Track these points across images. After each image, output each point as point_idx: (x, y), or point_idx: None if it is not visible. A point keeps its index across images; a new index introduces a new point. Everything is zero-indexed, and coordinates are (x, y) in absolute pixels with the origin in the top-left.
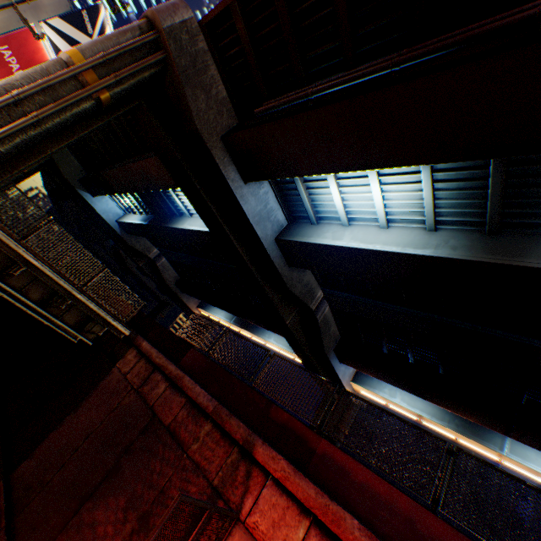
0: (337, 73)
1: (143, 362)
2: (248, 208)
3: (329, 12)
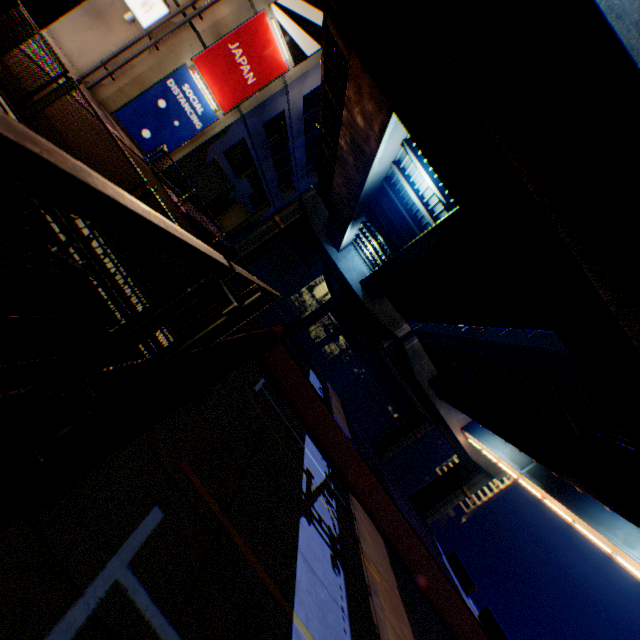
0: None
1: None
2: None
3: None
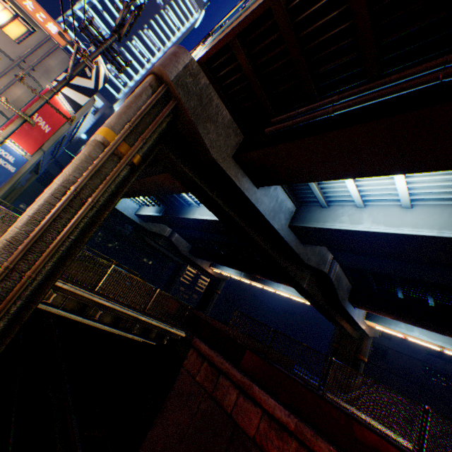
0: (354, 83)
1: (206, 364)
2: (263, 208)
3: (344, 28)
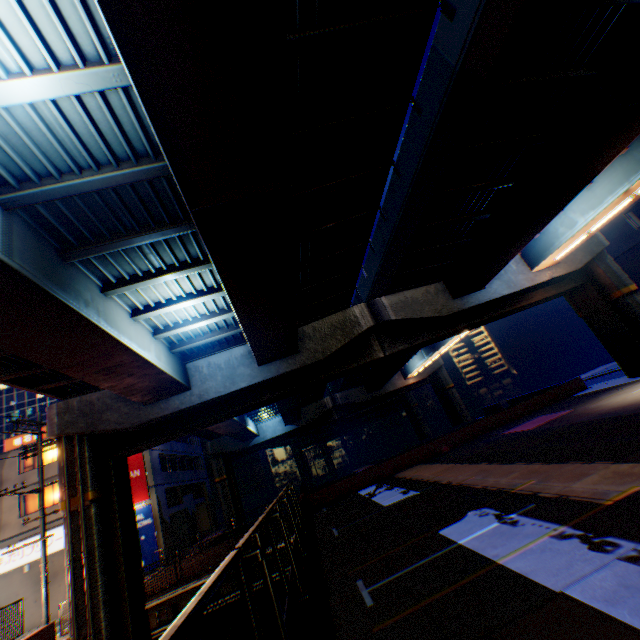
0: None
1: None
2: (213, 393)
3: None
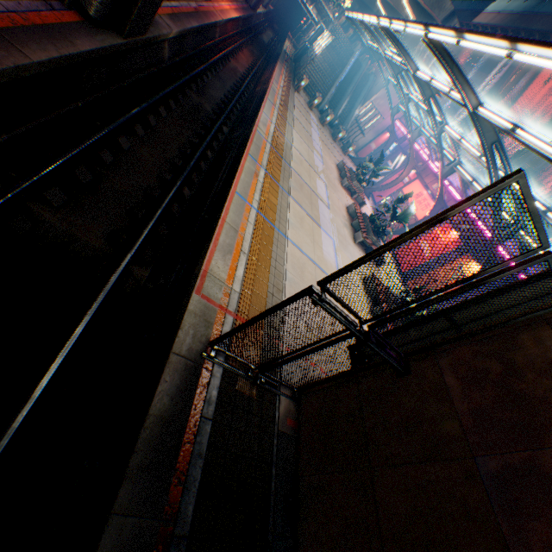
0: None
1: None
2: None
3: None
